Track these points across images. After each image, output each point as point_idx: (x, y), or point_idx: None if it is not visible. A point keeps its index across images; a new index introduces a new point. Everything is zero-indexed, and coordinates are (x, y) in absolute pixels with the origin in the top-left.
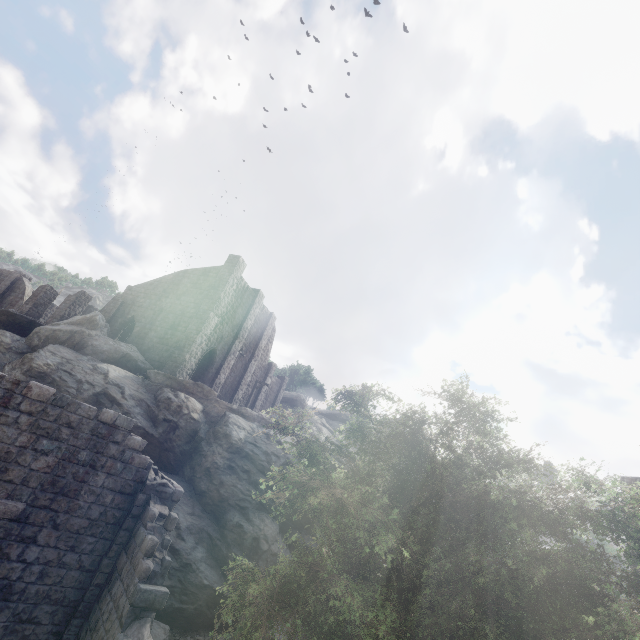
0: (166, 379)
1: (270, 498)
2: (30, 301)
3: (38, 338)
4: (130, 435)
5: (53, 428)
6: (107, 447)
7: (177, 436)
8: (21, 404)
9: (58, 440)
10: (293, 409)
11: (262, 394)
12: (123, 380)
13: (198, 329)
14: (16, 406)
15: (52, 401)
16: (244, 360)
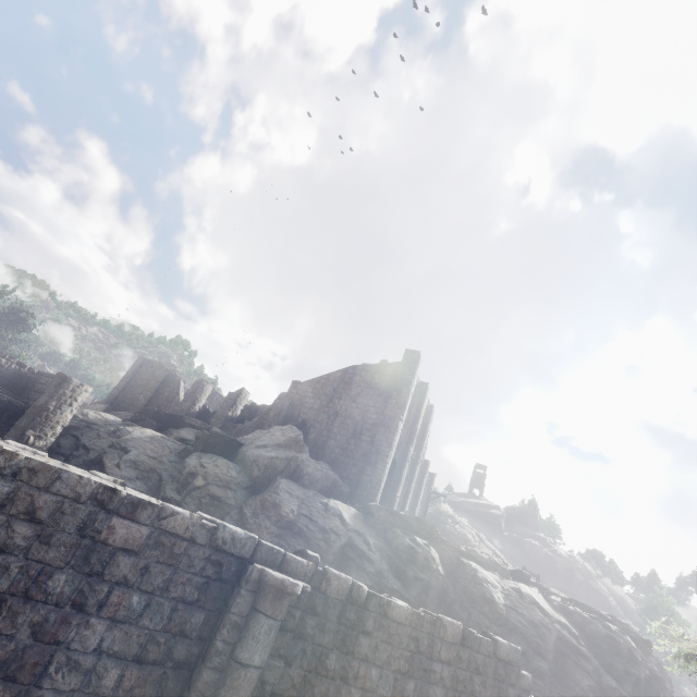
0: (388, 515)
1: (556, 691)
2: (188, 398)
3: (257, 468)
4: (519, 670)
5: (467, 678)
6: (507, 693)
7: (430, 599)
8: (441, 651)
9: (473, 694)
10: (433, 507)
11: (419, 498)
12: (356, 522)
13: (388, 441)
14: (438, 655)
15: (463, 641)
16: (410, 464)
